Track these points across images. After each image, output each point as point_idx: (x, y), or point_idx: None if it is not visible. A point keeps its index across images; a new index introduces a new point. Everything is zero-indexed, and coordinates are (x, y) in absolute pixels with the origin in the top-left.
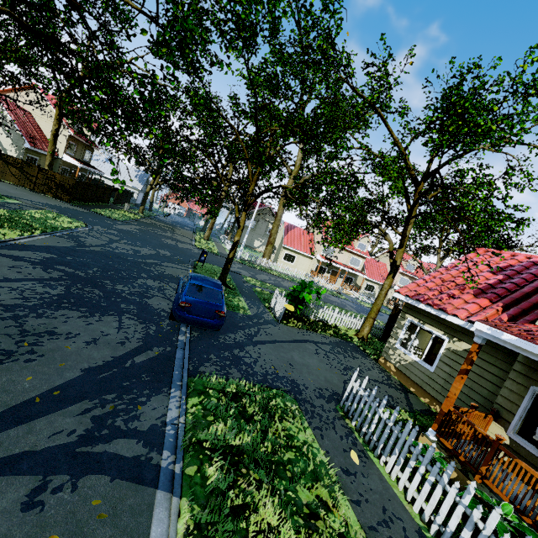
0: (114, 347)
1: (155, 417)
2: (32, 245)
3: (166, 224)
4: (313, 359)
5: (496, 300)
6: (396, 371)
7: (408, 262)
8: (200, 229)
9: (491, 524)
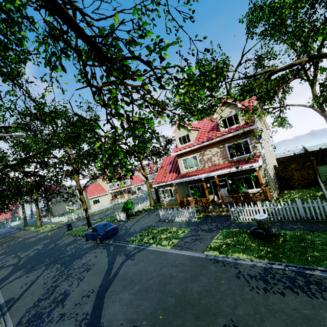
0: (102, 253)
1: (132, 248)
2: (3, 277)
3: (2, 239)
4: (147, 220)
5: (174, 172)
6: (168, 206)
7: (145, 169)
8: (22, 227)
9: (190, 210)
